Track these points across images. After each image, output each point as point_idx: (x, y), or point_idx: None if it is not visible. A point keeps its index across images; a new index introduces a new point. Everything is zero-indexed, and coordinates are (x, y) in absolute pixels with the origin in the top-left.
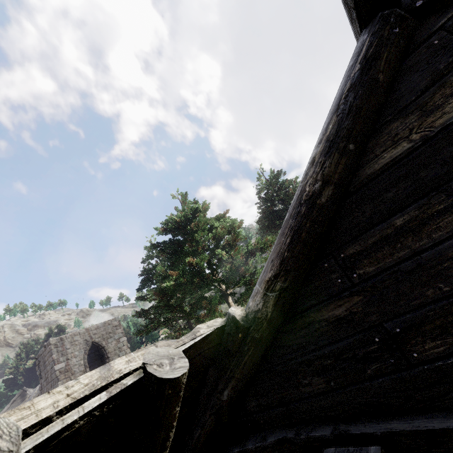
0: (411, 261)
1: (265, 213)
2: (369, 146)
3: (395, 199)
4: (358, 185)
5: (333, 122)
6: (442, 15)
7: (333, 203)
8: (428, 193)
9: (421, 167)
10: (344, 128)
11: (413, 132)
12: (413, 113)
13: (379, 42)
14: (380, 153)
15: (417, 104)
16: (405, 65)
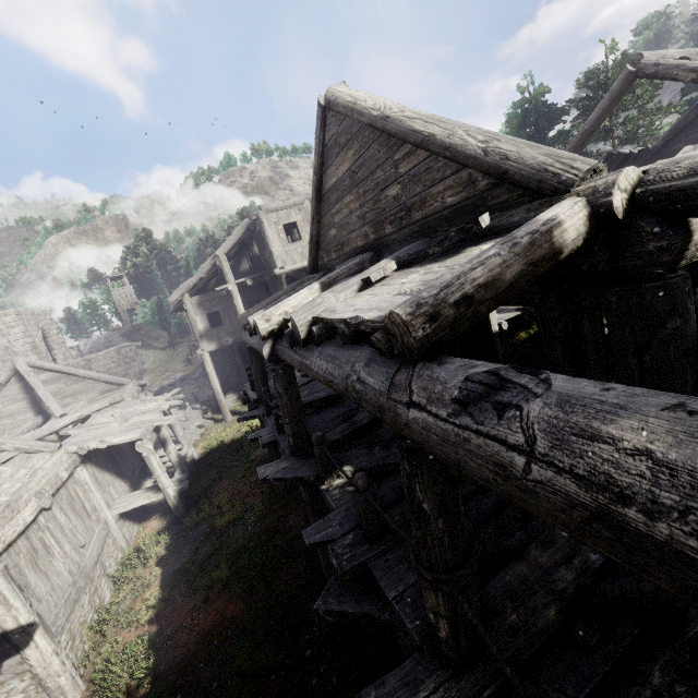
0: None
1: None
2: None
3: None
4: None
5: None
6: None
7: (692, 119)
8: None
9: None
10: None
11: None
12: None
13: None
14: None
15: None
16: None
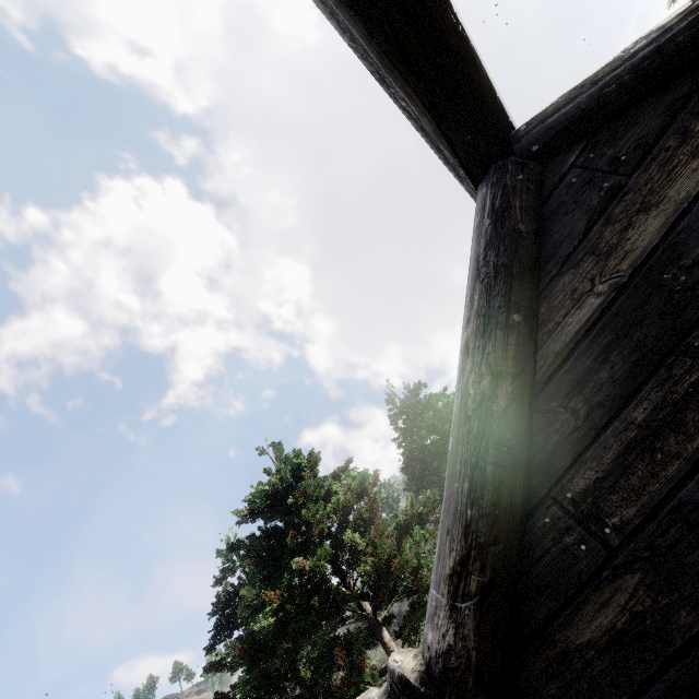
0: (695, 481)
1: (410, 452)
2: (541, 313)
3: (615, 380)
4: (548, 371)
5: (478, 290)
6: (568, 154)
7: (519, 406)
8: (662, 361)
9: (631, 325)
10: (497, 295)
11: (596, 282)
12: (584, 260)
13: (504, 192)
14: (561, 318)
15: (584, 248)
16: (547, 210)
